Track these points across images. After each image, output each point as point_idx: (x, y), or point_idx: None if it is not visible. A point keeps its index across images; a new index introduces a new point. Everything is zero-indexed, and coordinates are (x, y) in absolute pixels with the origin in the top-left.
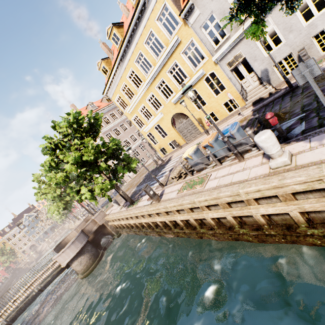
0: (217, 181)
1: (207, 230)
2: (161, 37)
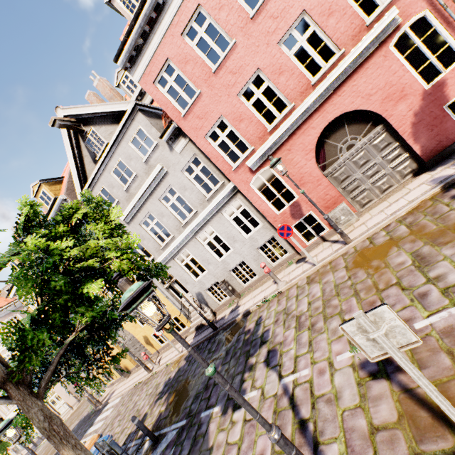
0: None
1: None
2: None
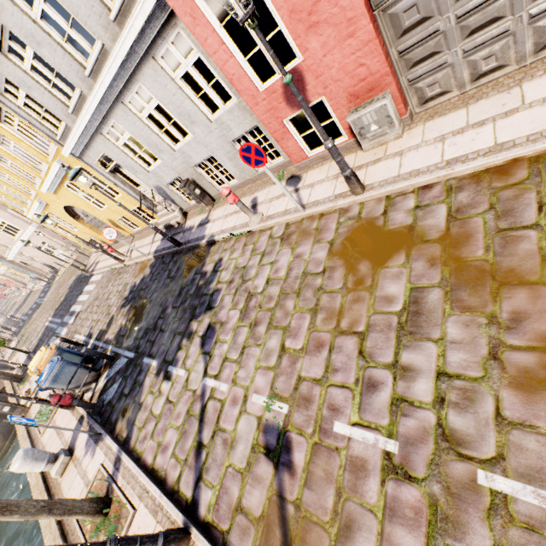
0: (51, 432)
1: None
2: None
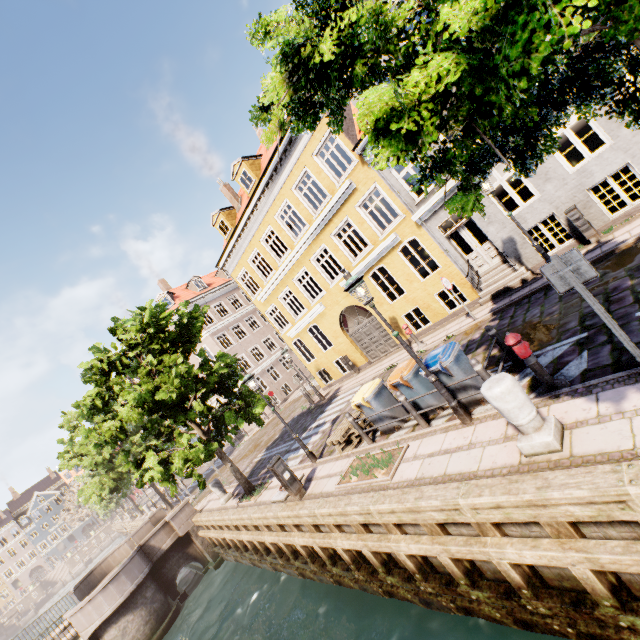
0: (417, 464)
1: (402, 581)
2: (322, 180)
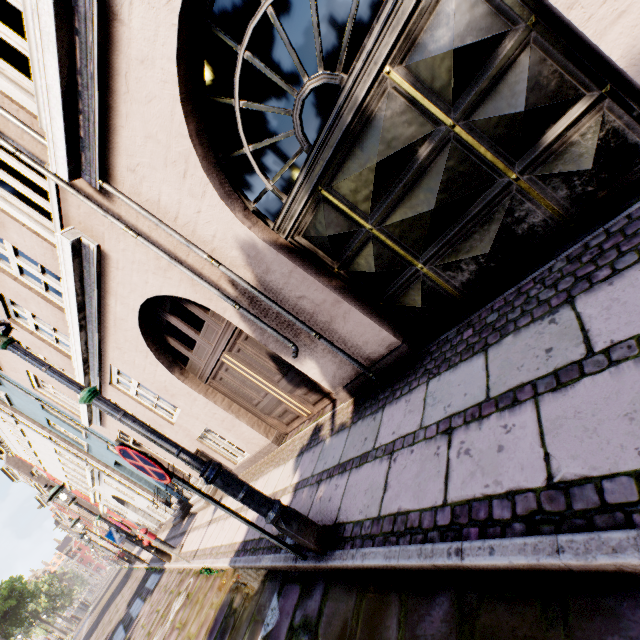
0: None
1: None
2: None
